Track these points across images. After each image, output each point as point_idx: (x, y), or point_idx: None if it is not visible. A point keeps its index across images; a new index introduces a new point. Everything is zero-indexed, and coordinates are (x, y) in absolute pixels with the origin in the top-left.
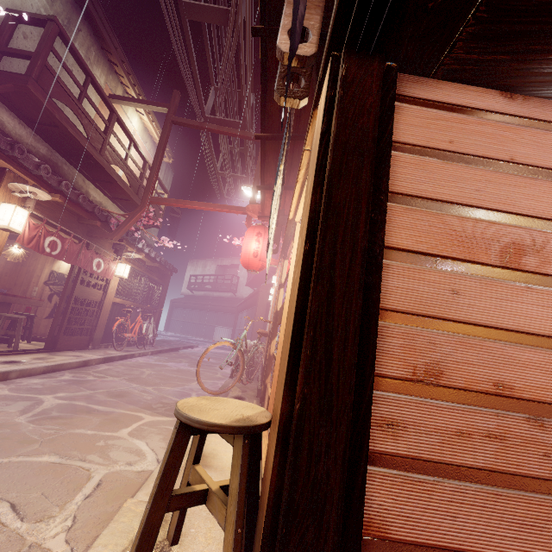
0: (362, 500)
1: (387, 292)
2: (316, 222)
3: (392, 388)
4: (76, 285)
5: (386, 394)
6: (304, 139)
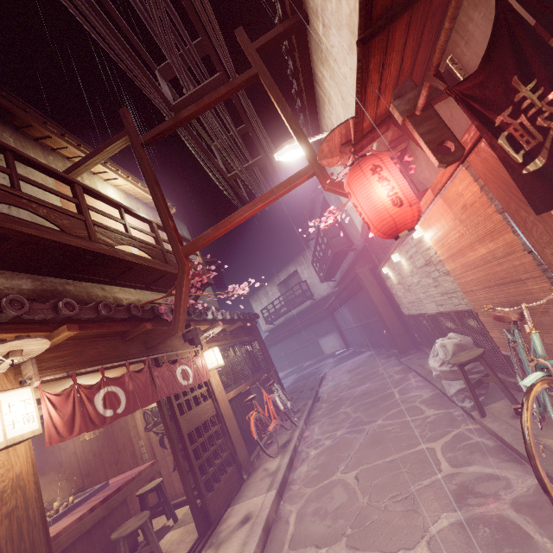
0: None
1: None
2: None
3: None
4: (177, 420)
5: None
6: None
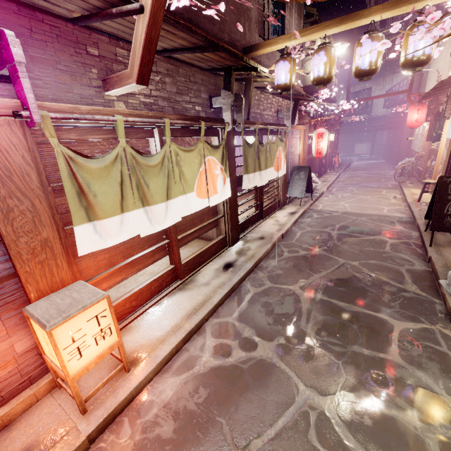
0: None
1: None
2: None
3: None
4: None
5: None
6: None
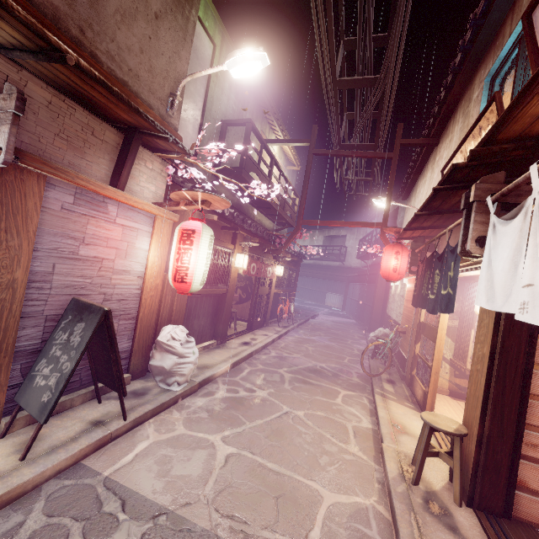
0: (517, 471)
1: (534, 386)
2: (494, 352)
3: (534, 430)
4: (259, 287)
5: (531, 432)
6: (456, 212)
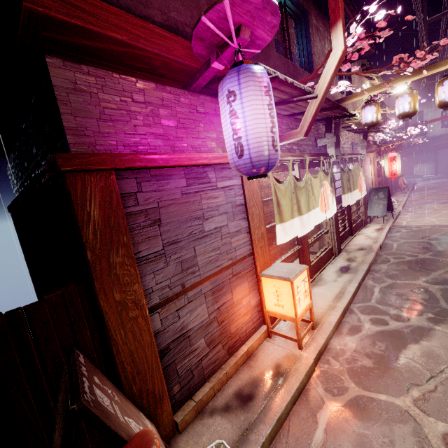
0: None
1: None
2: None
3: None
4: None
5: None
6: None
